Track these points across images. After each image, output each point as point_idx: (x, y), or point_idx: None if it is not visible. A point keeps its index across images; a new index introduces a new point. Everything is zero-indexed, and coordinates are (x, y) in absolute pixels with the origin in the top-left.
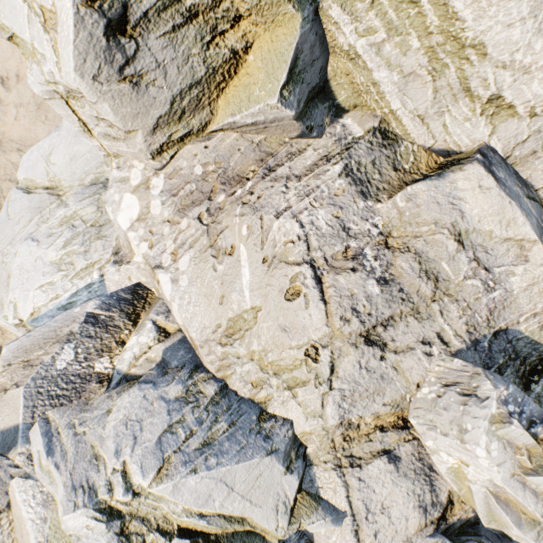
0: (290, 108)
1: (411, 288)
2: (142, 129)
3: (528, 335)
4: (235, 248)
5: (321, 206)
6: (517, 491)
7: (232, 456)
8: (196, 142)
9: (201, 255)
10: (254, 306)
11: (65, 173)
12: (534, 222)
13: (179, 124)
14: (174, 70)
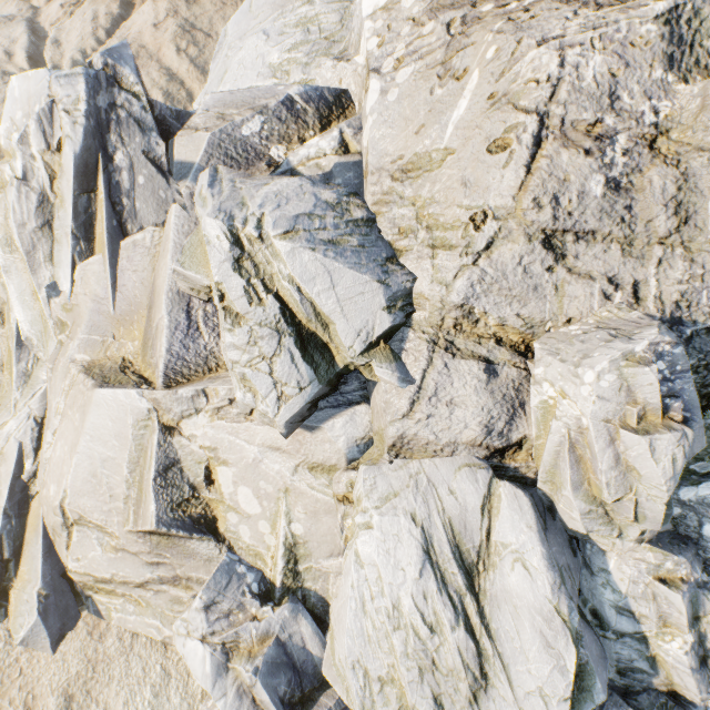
0: None
1: (643, 212)
2: None
3: None
4: (467, 72)
5: (603, 51)
6: (599, 439)
7: (348, 262)
8: None
9: (426, 72)
10: (449, 148)
11: None
12: None
13: None
14: None
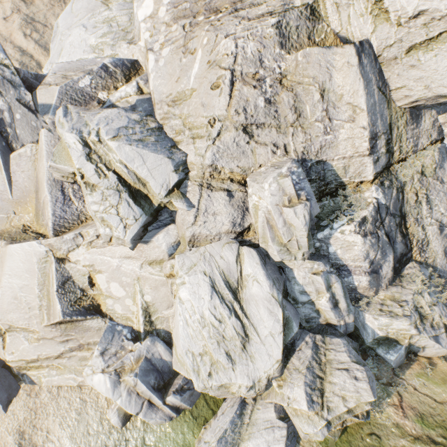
0: None
1: (282, 113)
2: None
3: (335, 170)
4: (196, 50)
5: (253, 41)
6: (275, 214)
7: (150, 149)
8: None
9: (176, 50)
10: (193, 88)
11: None
12: (370, 101)
13: None
14: None
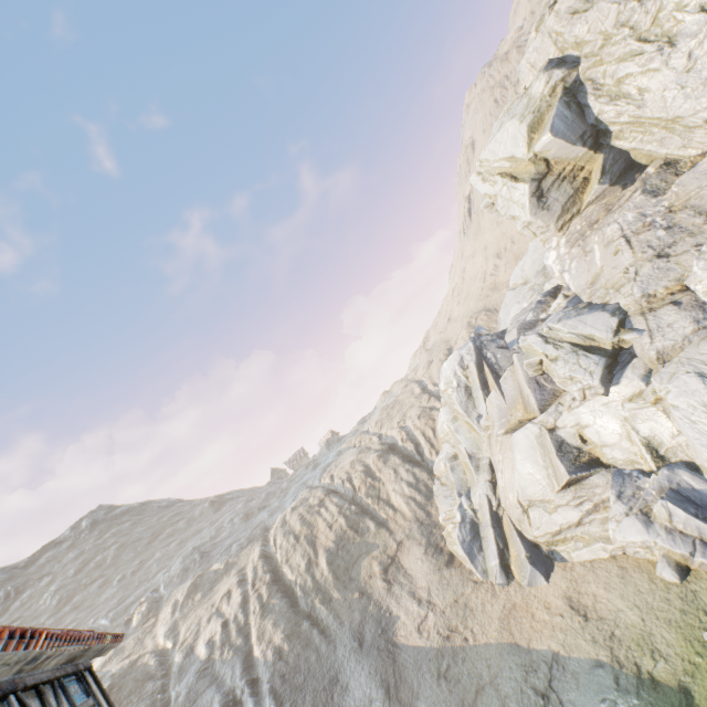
0: (604, 185)
1: (687, 224)
2: (552, 223)
3: None
4: (592, 248)
5: (629, 212)
6: None
7: (586, 314)
8: (576, 218)
9: (579, 259)
10: (601, 266)
11: (530, 272)
12: None
13: (567, 214)
14: (560, 198)
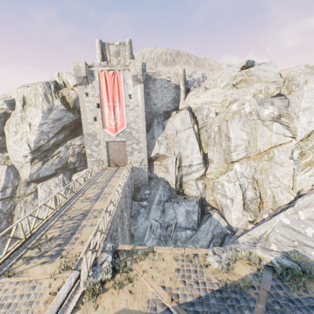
0: None
1: None
2: None
3: None
4: None
5: None
6: None
7: None
8: None
9: None
10: None
11: None
12: (8, 178)
13: None
14: None
